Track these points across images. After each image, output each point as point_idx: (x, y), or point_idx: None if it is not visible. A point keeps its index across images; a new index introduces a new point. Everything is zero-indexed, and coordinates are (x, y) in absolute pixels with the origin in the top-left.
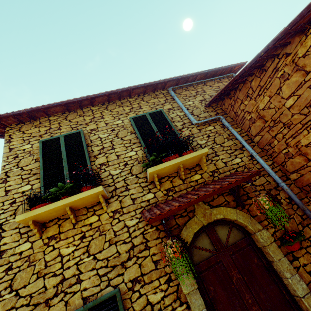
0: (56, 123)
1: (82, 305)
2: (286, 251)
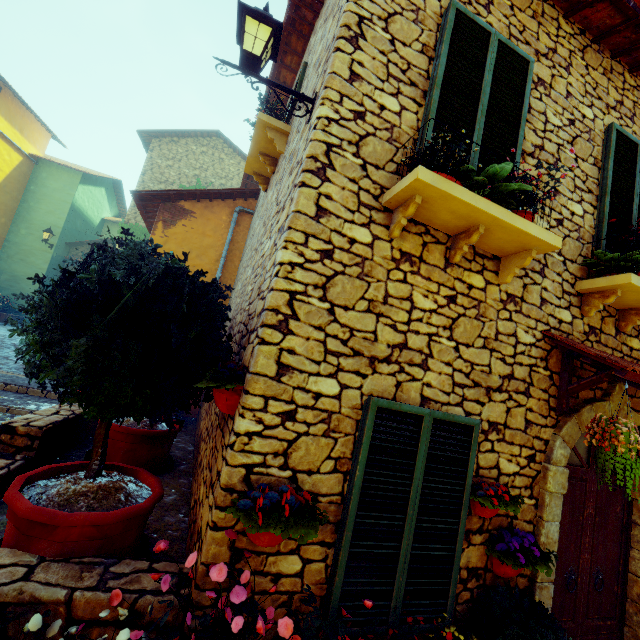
0: None
1: (418, 405)
2: None
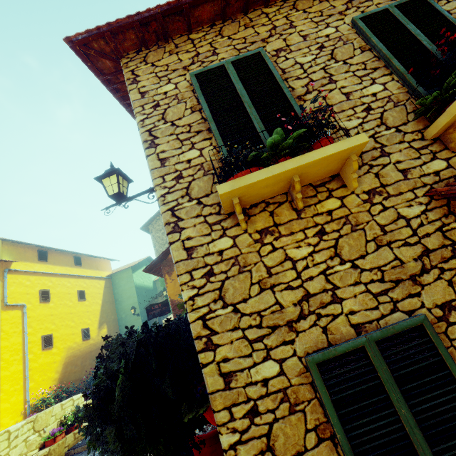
0: (205, 44)
1: (355, 336)
2: None
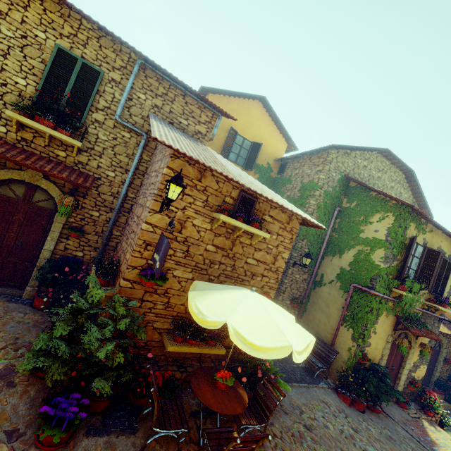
0: None
1: None
2: (67, 233)
